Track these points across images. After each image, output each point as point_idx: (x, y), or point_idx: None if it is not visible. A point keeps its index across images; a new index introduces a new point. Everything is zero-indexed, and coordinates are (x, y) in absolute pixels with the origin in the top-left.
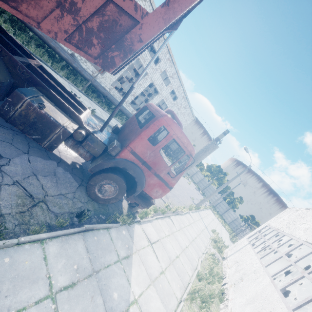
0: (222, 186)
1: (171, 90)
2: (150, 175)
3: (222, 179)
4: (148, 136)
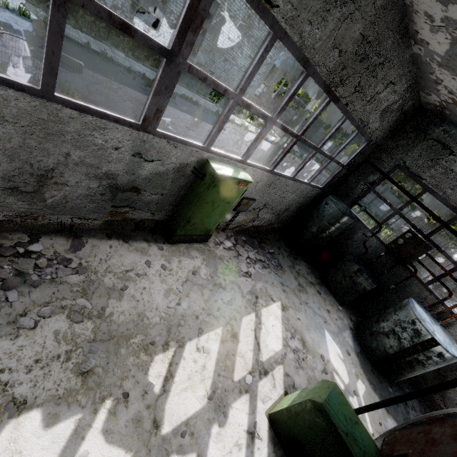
0: (303, 111)
1: None
2: None
3: None
4: None
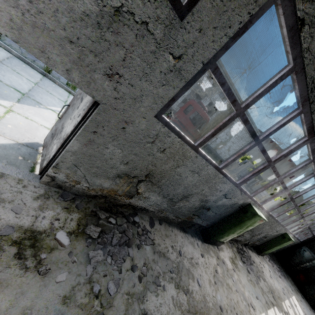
0: None
1: (230, 107)
2: (185, 131)
3: (301, 207)
4: (183, 109)
